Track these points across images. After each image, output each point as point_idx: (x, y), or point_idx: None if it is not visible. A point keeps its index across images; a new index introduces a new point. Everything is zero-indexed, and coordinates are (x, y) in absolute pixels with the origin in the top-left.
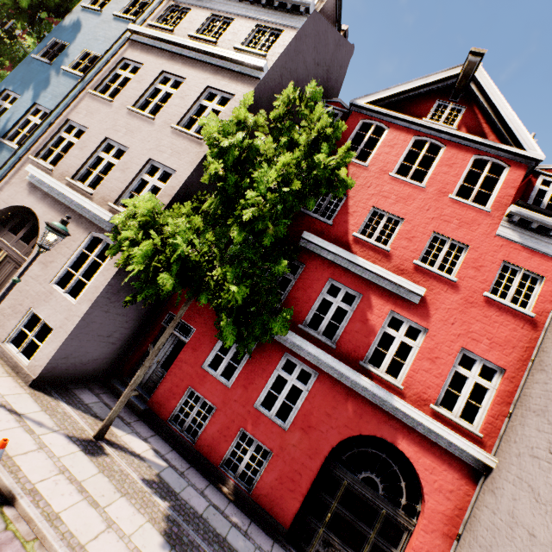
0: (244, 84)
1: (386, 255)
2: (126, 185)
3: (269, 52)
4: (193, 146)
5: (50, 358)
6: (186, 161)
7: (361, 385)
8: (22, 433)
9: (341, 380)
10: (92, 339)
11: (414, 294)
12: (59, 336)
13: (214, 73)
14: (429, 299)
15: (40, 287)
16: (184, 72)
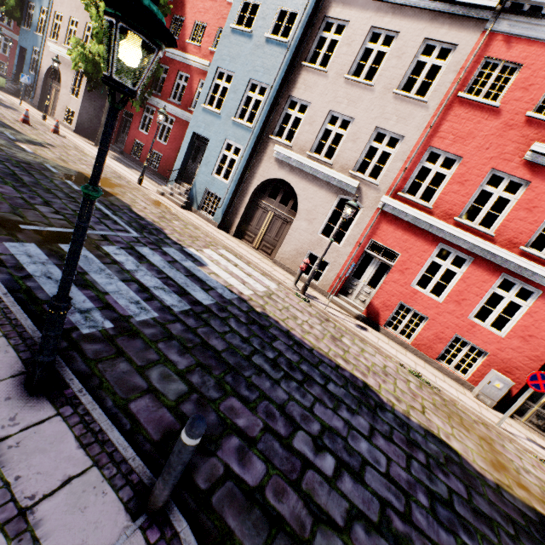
0: None
1: (200, 50)
2: (82, 41)
3: None
4: None
5: (76, 122)
6: None
7: (188, 118)
8: (70, 135)
9: (182, 118)
10: (91, 118)
11: (207, 67)
12: (77, 113)
13: None
14: None
15: (67, 98)
16: None
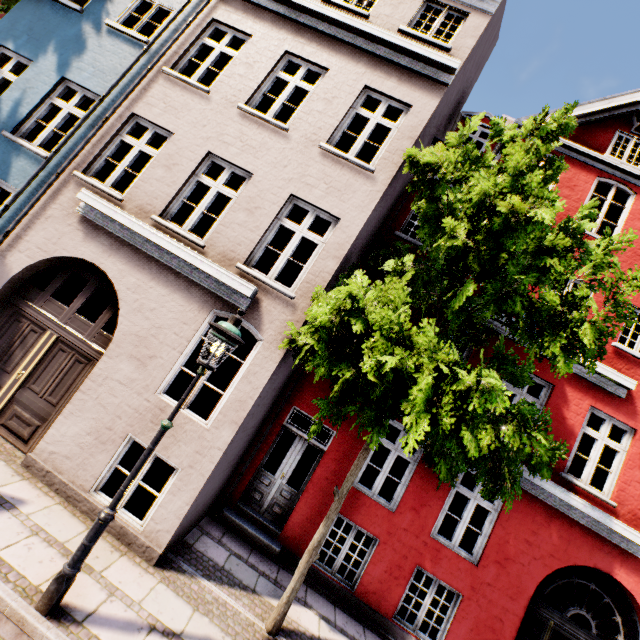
0: (423, 90)
1: None
2: (260, 236)
3: (453, 44)
4: (360, 180)
5: (182, 518)
6: (353, 204)
7: (567, 503)
8: None
9: (542, 498)
10: (222, 470)
11: (619, 386)
12: (190, 482)
13: (373, 67)
14: (635, 392)
15: (138, 399)
16: (322, 57)
